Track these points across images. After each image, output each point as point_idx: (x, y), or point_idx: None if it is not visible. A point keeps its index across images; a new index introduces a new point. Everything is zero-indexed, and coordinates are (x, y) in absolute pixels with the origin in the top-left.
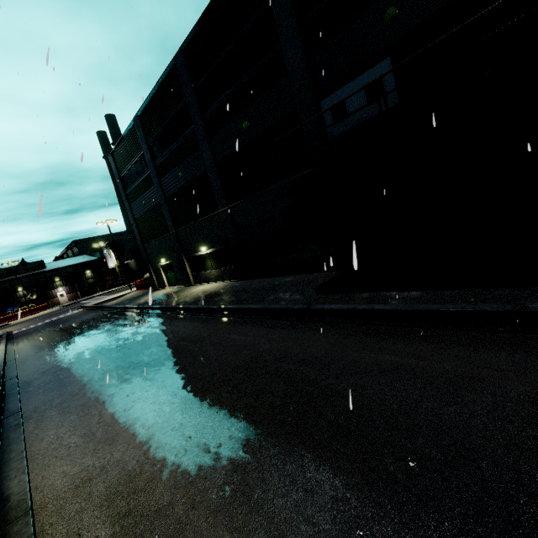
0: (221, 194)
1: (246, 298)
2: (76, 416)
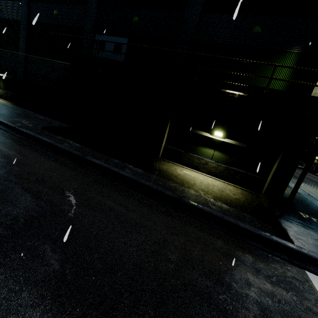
0: (24, 43)
1: (2, 113)
2: None
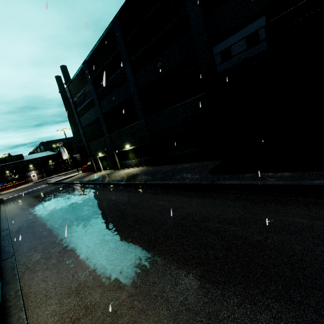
0: (141, 111)
1: (160, 177)
2: (56, 260)
